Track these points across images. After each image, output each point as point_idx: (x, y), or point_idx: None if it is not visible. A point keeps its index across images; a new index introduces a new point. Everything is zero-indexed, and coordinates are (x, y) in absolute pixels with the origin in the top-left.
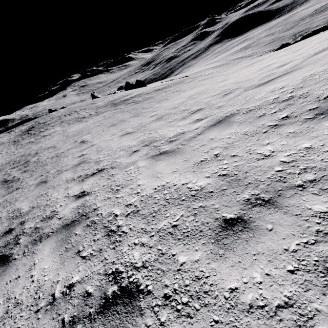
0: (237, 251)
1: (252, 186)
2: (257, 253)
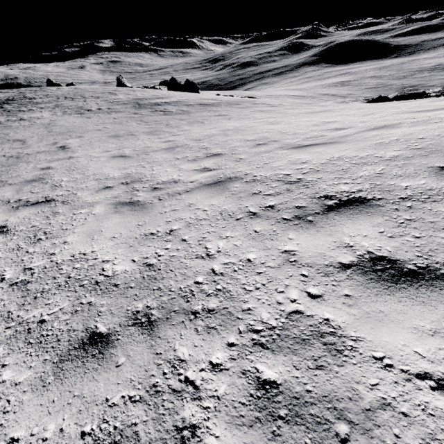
0: (64, 384)
1: (158, 294)
2: (79, 395)
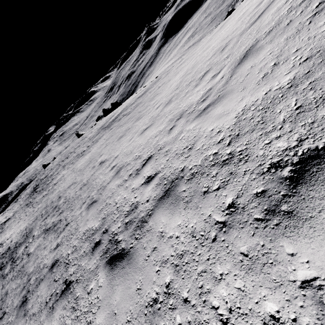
0: None
1: None
2: None
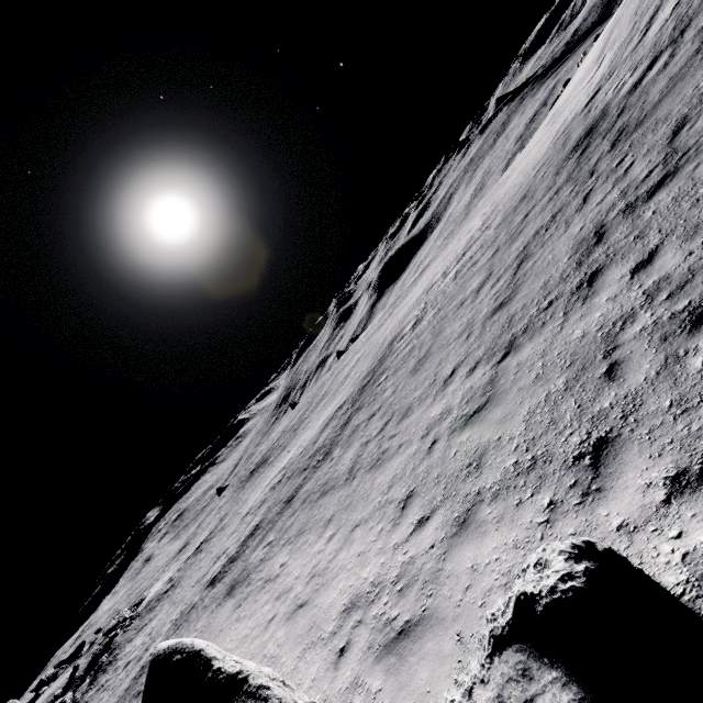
0: None
1: None
2: None
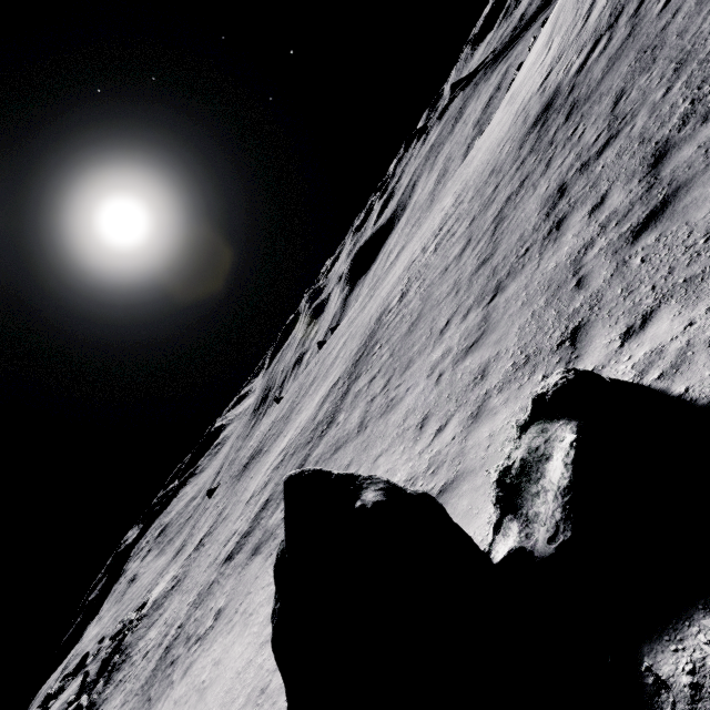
0: None
1: None
2: None
